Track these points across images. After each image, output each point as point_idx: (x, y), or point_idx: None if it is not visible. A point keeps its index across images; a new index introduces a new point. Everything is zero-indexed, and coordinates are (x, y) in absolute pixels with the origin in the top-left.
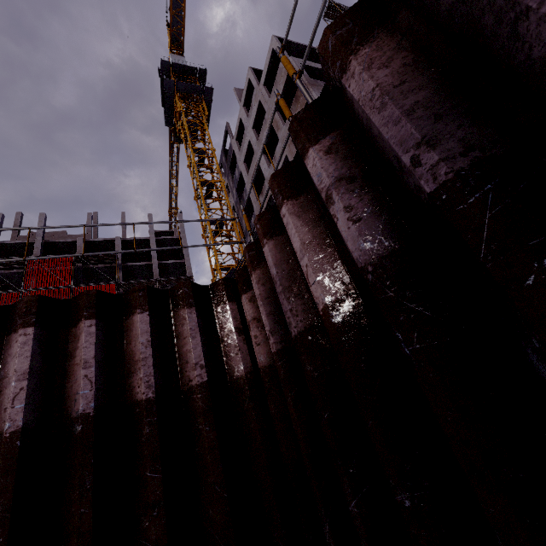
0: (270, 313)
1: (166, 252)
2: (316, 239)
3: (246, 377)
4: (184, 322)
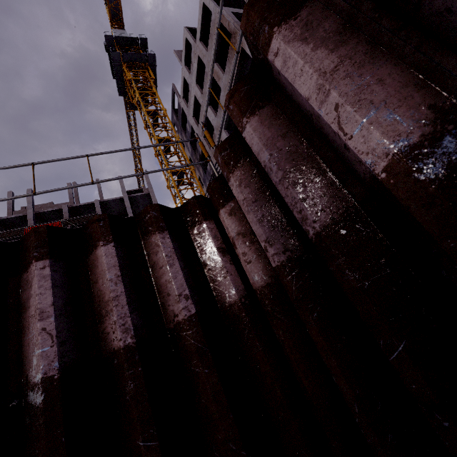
0: (262, 219)
1: (139, 207)
2: (348, 57)
3: (240, 302)
4: (158, 249)
